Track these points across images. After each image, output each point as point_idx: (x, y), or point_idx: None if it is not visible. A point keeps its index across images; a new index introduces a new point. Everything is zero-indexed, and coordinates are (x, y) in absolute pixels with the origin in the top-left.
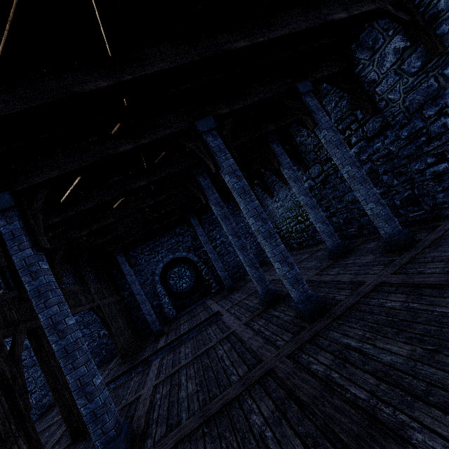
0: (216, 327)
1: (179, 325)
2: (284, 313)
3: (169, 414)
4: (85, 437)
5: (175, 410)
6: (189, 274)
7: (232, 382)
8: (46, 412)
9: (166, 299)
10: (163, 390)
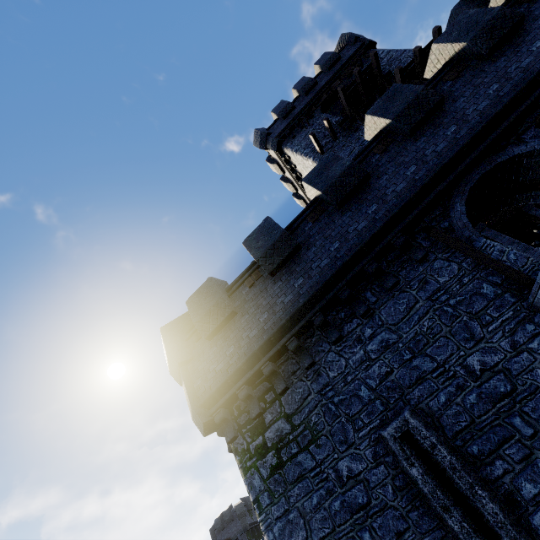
0: None
1: None
2: None
3: None
4: None
5: None
6: None
7: None
8: None
9: None
10: None
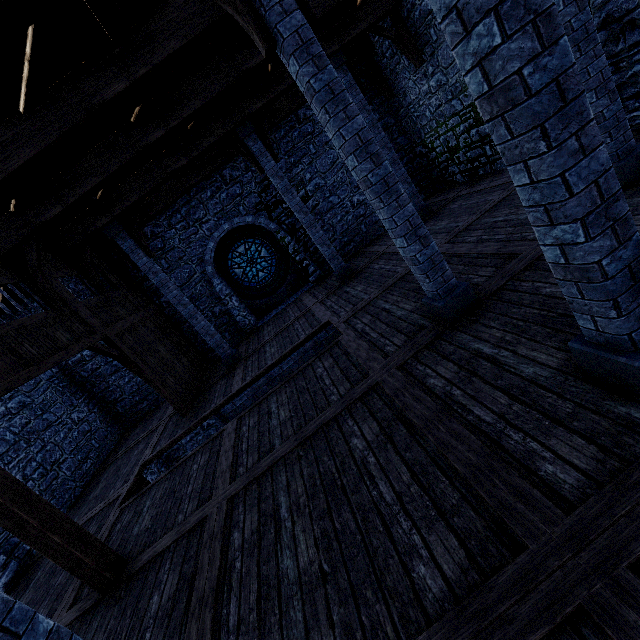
0: (332, 362)
1: (263, 344)
2: (513, 353)
3: (262, 634)
4: (120, 595)
5: (276, 625)
6: (265, 255)
7: (424, 593)
8: (92, 481)
9: (234, 303)
10: (246, 523)
